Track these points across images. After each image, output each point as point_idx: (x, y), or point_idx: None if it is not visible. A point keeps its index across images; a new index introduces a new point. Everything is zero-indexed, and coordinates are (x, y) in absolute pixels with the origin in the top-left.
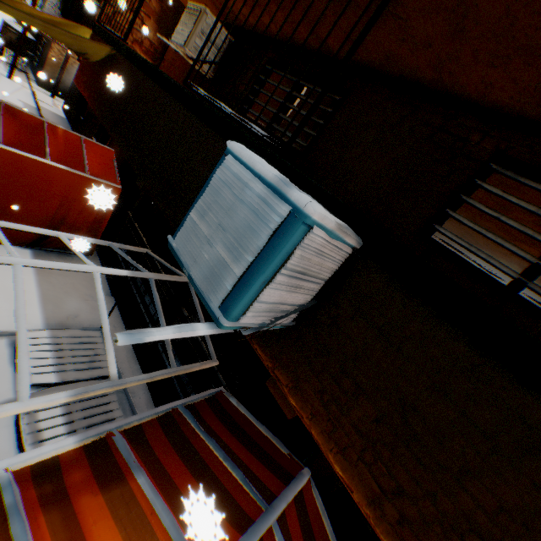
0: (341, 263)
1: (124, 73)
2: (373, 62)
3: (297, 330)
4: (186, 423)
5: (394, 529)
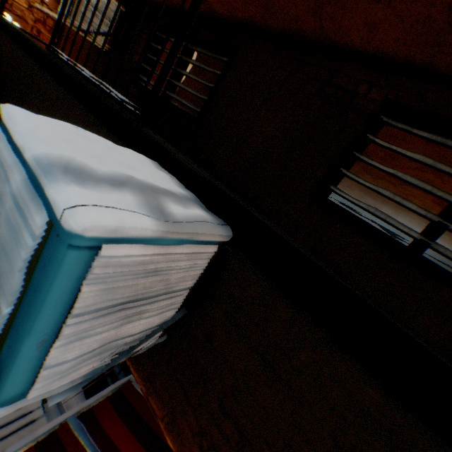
0: (207, 263)
1: (3, 46)
2: (254, 16)
3: (169, 345)
4: (75, 441)
5: None
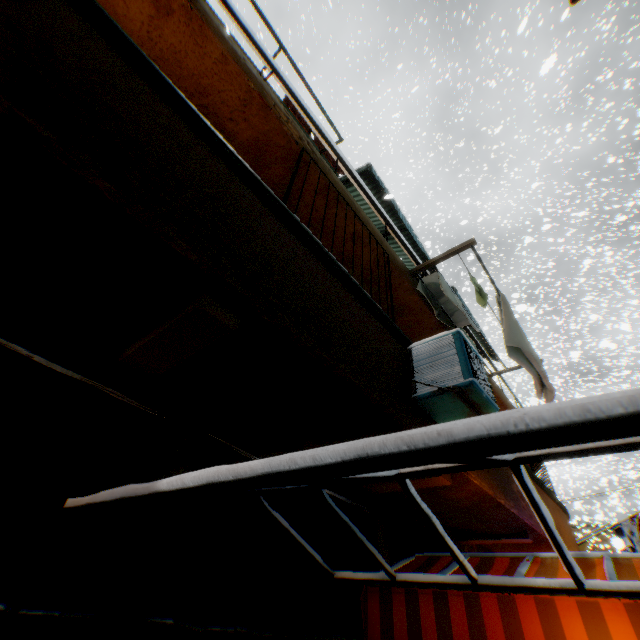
0: None
1: None
2: None
3: None
4: None
5: (481, 477)
